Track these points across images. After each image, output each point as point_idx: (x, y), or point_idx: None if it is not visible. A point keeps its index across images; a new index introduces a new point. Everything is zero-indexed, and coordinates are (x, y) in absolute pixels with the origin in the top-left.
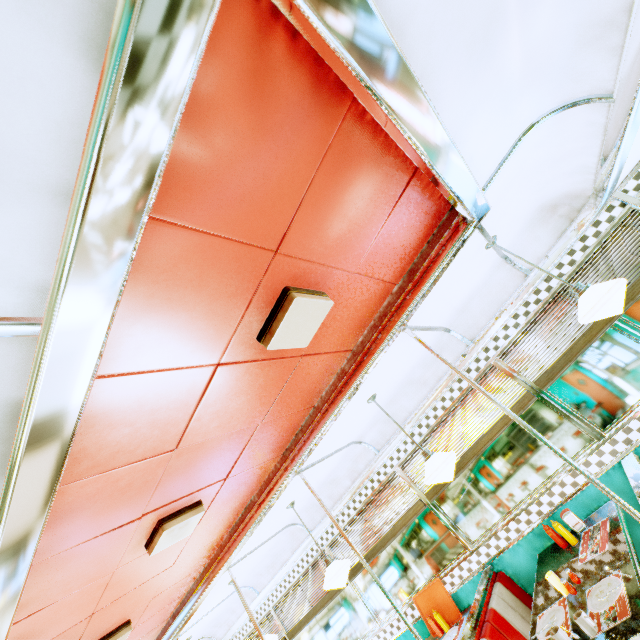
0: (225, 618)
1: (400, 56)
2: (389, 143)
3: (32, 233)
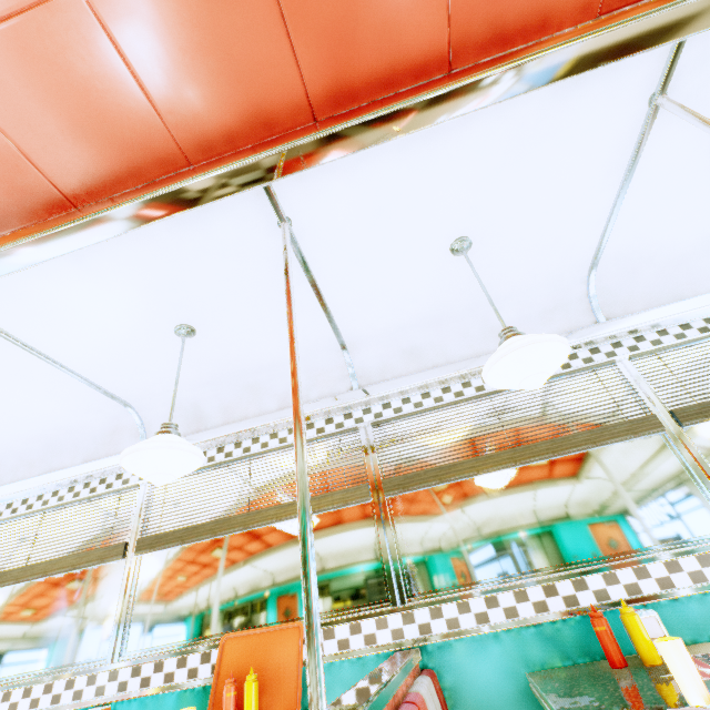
0: None
1: None
2: None
3: None
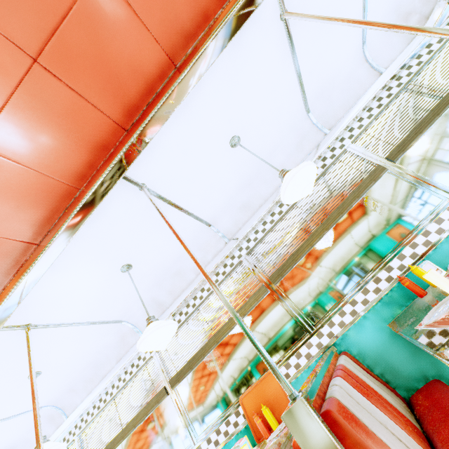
0: None
1: None
2: None
3: None
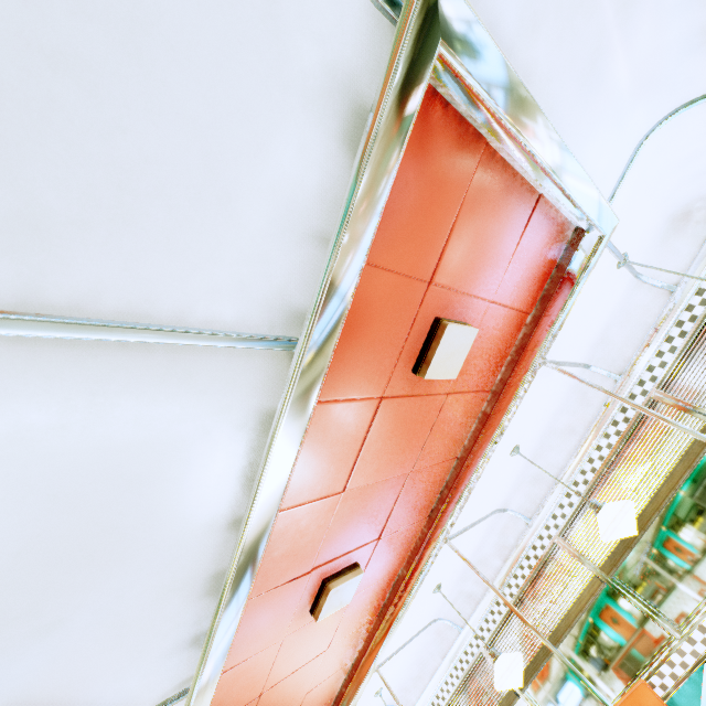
0: None
1: (532, 99)
2: (515, 175)
3: (299, 268)
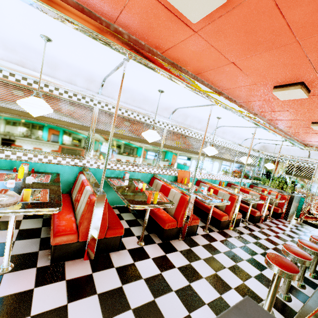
0: (32, 58)
1: None
2: None
3: None
